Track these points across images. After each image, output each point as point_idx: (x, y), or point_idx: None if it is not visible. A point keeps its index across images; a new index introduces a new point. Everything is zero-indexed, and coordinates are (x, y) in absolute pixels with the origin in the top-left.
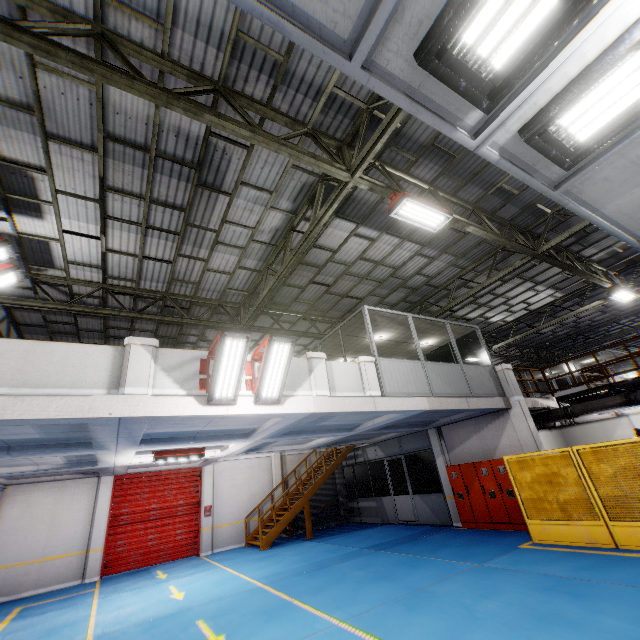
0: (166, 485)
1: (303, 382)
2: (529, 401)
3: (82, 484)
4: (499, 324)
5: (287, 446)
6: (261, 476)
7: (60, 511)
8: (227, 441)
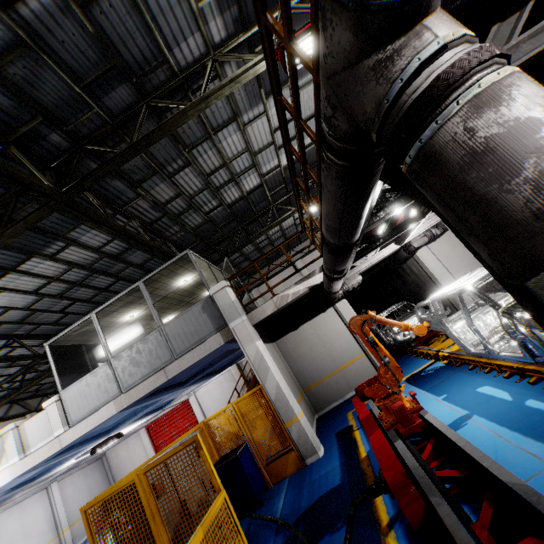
0: (175, 419)
1: (3, 459)
2: (270, 305)
3: (134, 437)
4: (312, 149)
5: (192, 387)
6: (230, 385)
7: (132, 454)
8: (85, 450)
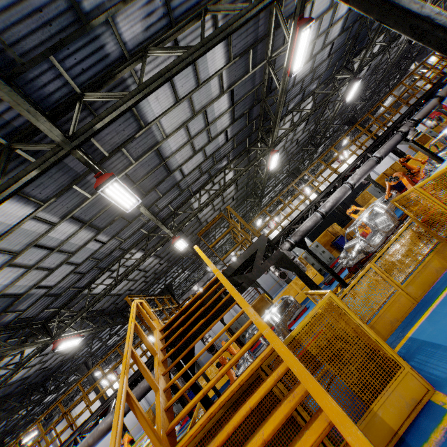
0: None
1: None
2: None
3: None
4: None
5: None
6: None
7: None
8: None
